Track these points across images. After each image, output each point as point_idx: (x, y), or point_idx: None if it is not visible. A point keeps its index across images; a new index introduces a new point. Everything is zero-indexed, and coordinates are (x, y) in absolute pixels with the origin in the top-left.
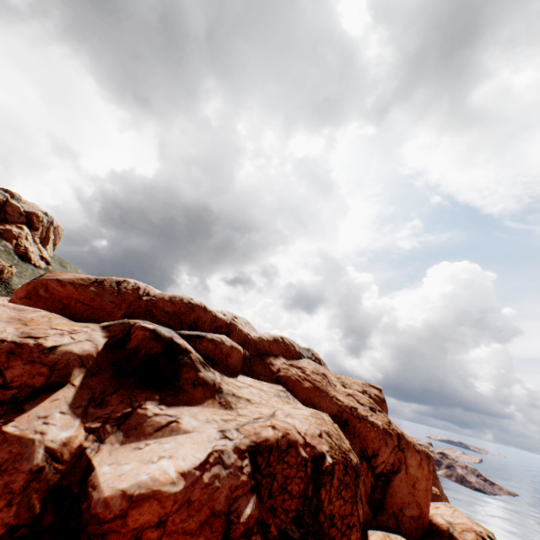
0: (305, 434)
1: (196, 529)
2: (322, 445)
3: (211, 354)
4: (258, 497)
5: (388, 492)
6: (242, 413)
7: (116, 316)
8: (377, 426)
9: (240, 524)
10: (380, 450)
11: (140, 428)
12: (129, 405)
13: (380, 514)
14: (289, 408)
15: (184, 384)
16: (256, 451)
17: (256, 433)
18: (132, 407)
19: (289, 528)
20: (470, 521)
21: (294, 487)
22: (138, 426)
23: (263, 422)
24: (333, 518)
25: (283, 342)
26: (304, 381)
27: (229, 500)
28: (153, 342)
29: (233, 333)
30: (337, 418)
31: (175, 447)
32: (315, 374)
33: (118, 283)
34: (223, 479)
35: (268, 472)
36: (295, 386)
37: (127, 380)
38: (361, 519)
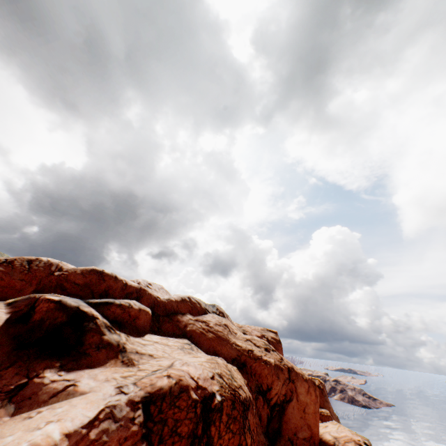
0: (198, 378)
1: None
2: (213, 386)
3: (119, 318)
4: (148, 444)
5: (284, 420)
6: (143, 367)
7: (26, 293)
8: (270, 363)
9: None
10: (273, 384)
11: (34, 397)
12: (25, 376)
13: (278, 441)
14: (188, 358)
15: (88, 348)
16: (149, 401)
17: (152, 384)
18: (29, 378)
19: None
20: (351, 433)
21: (184, 428)
22: (33, 395)
23: (160, 373)
24: None
25: (190, 301)
26: (207, 333)
27: None
28: (58, 313)
29: (143, 298)
30: (236, 361)
31: (67, 410)
32: (217, 325)
33: (30, 261)
34: (112, 433)
35: (160, 419)
36: (200, 338)
37: (28, 351)
38: None
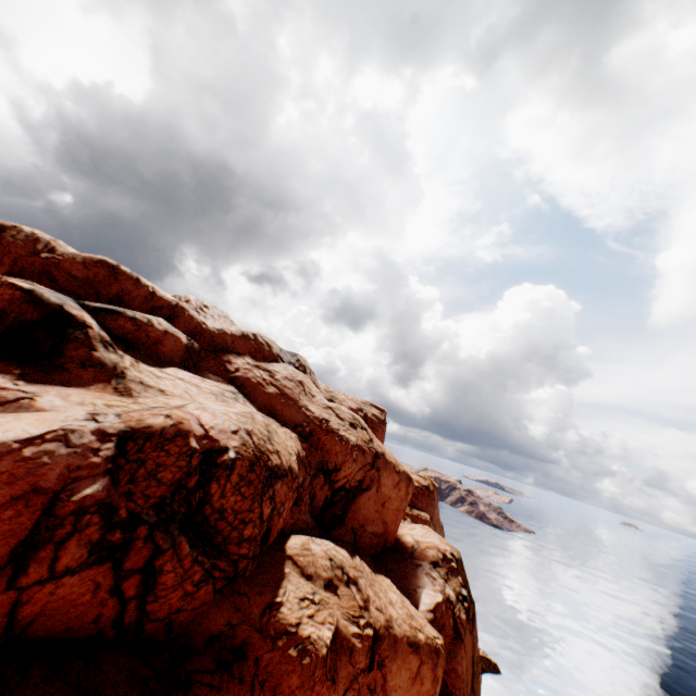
0: (212, 428)
1: (5, 503)
2: (231, 441)
3: (131, 337)
4: (113, 481)
5: (351, 508)
6: (142, 401)
7: None
8: (347, 441)
9: (71, 502)
10: (343, 465)
11: None
12: None
13: (337, 528)
14: (215, 405)
15: (68, 362)
16: (129, 437)
17: (141, 420)
18: None
19: (146, 513)
20: (440, 541)
21: (168, 475)
22: None
23: (160, 411)
24: (224, 512)
25: (256, 340)
26: (268, 386)
27: (65, 480)
28: (27, 307)
29: (179, 319)
30: (300, 428)
31: (7, 421)
32: (287, 380)
33: (2, 228)
34: (58, 457)
35: (137, 459)
36: (255, 390)
37: None
38: (267, 518)
